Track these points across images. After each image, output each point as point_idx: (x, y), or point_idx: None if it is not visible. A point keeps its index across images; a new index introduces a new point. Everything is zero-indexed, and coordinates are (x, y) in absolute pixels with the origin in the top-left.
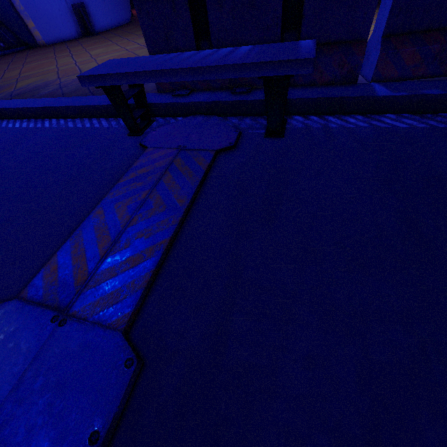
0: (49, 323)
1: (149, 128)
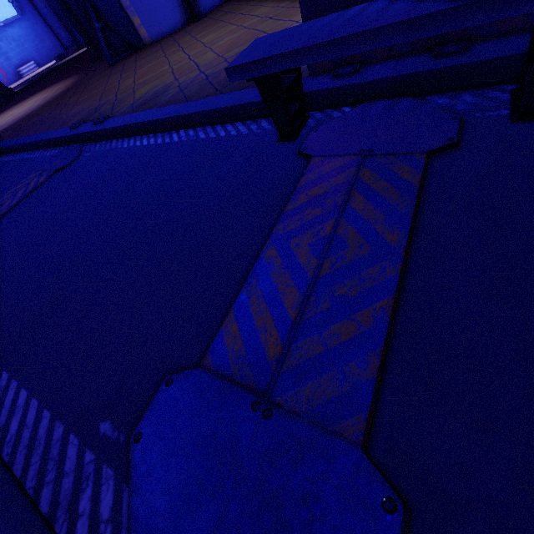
0: (249, 411)
1: (305, 129)
